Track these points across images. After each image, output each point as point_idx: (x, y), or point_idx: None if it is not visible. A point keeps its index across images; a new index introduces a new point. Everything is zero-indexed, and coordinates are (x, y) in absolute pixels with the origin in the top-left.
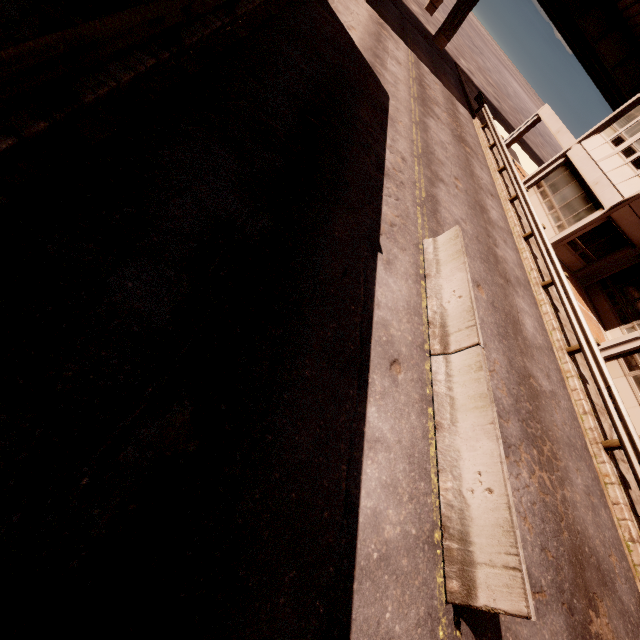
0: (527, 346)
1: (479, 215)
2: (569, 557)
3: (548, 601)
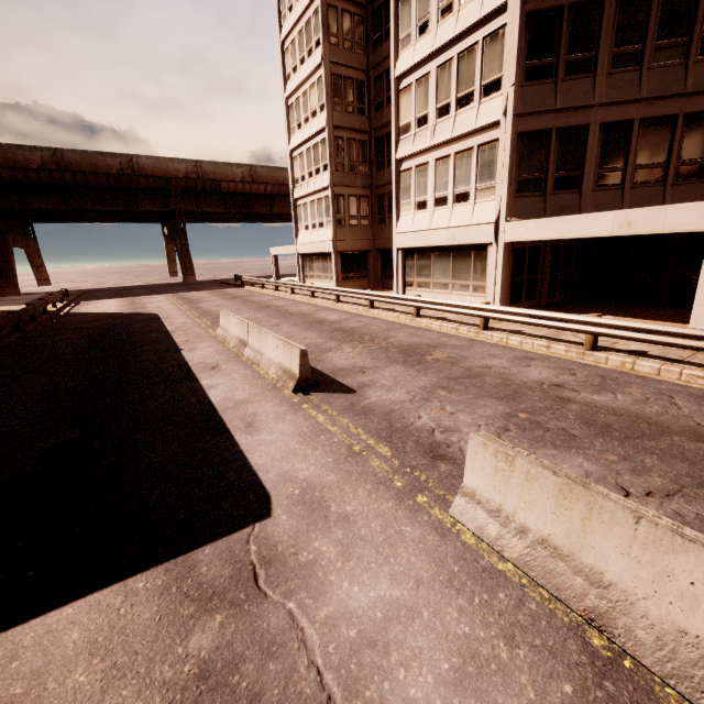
0: (334, 322)
1: (267, 309)
2: (399, 353)
3: (384, 367)
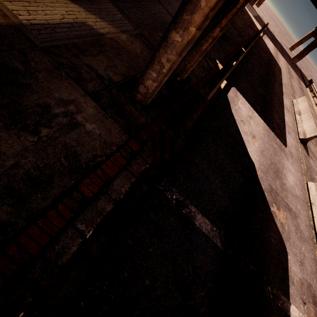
0: None
1: None
2: None
3: None
